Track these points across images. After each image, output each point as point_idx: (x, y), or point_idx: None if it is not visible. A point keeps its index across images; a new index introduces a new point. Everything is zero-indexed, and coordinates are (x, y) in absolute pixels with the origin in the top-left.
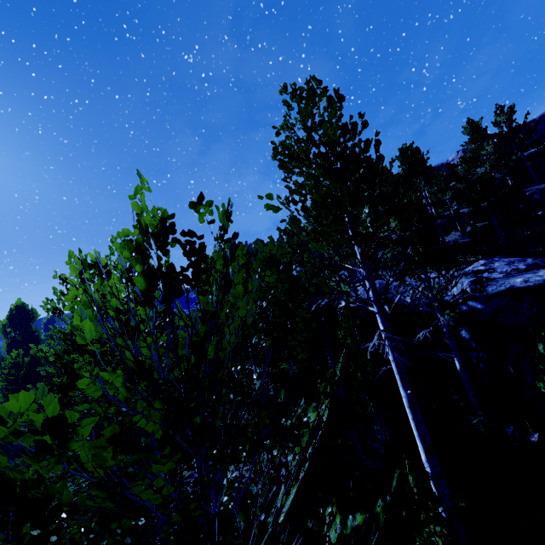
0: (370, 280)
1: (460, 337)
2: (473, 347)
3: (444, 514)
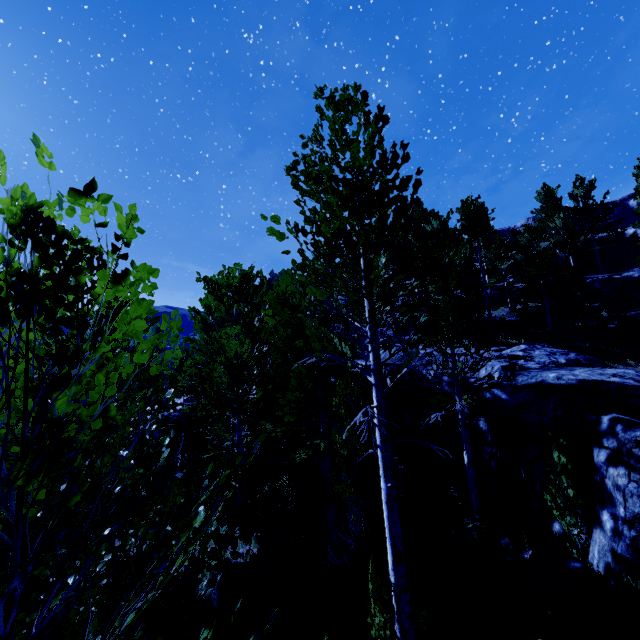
0: (374, 344)
1: (477, 427)
2: (488, 440)
3: (399, 634)
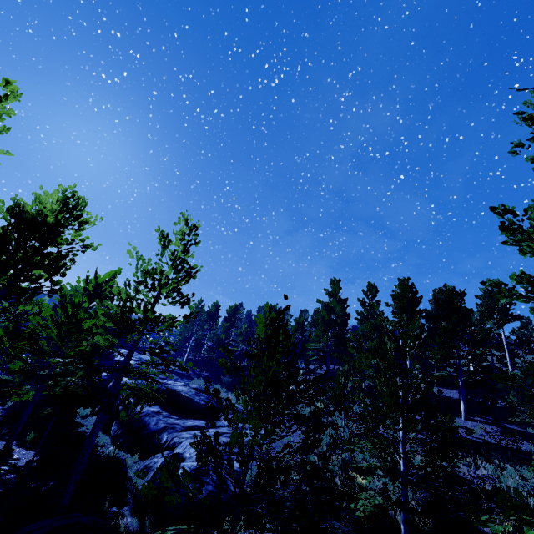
0: None
1: None
2: None
3: None
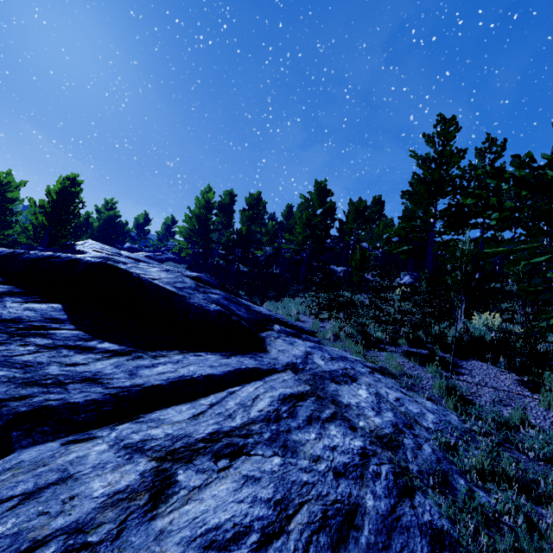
0: None
1: None
2: None
3: None
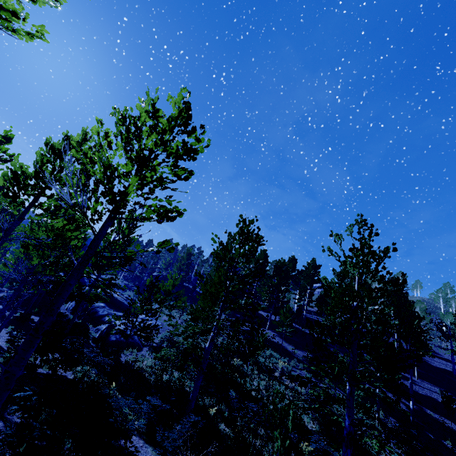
0: None
1: None
2: None
3: None
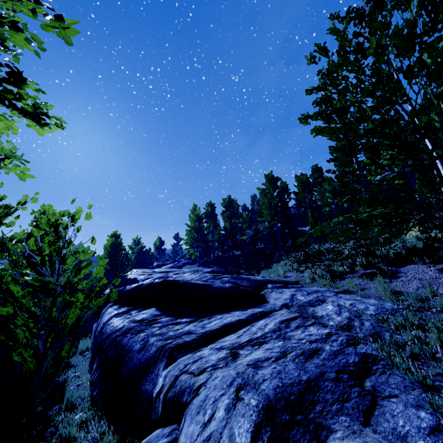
0: None
1: None
2: None
3: None
